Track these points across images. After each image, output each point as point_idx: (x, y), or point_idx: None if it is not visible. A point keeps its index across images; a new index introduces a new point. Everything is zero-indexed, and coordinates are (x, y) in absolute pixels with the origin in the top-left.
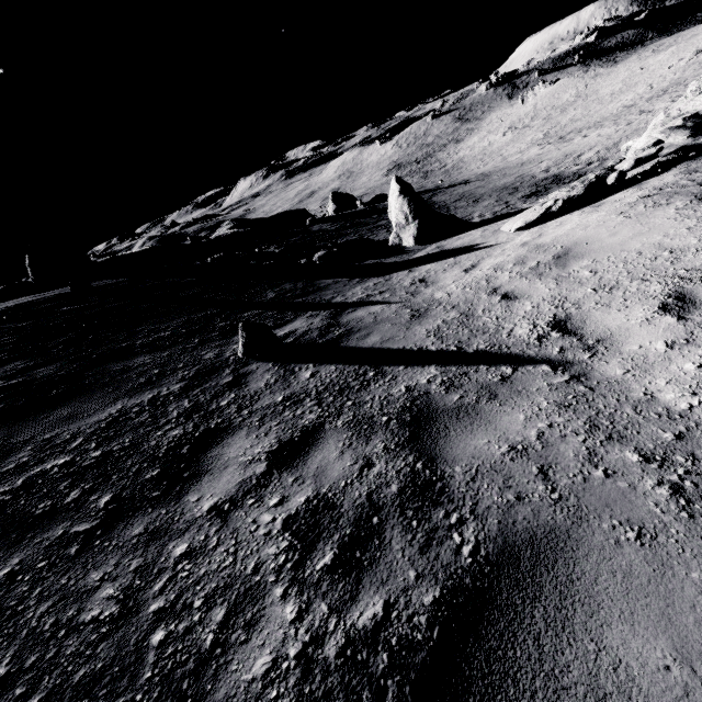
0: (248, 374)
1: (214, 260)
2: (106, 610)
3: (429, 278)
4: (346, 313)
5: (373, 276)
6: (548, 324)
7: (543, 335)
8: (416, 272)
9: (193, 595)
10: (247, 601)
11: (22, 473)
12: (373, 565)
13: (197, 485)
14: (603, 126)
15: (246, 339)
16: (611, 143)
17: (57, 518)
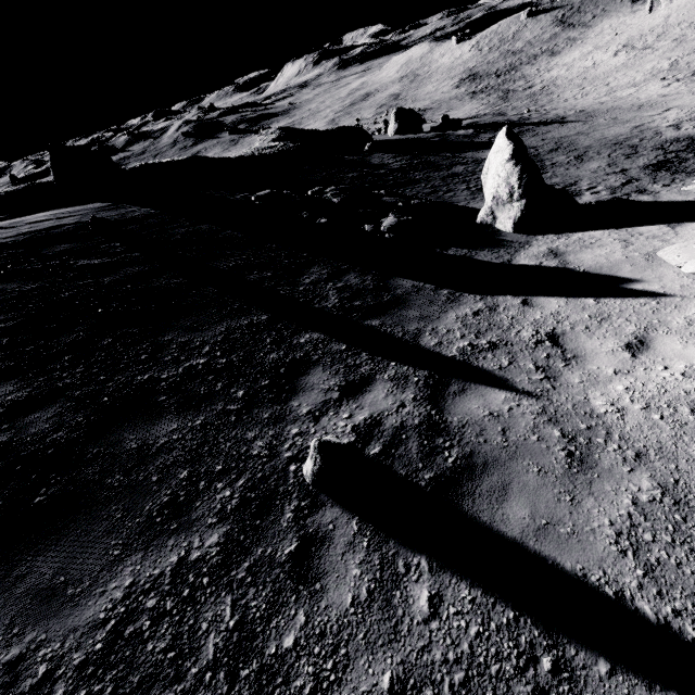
0: (321, 543)
1: (259, 199)
2: None
3: (564, 338)
4: (450, 393)
5: (467, 291)
6: None
7: None
8: (536, 310)
9: None
10: None
11: None
12: None
13: None
14: None
15: (320, 467)
16: None
17: None
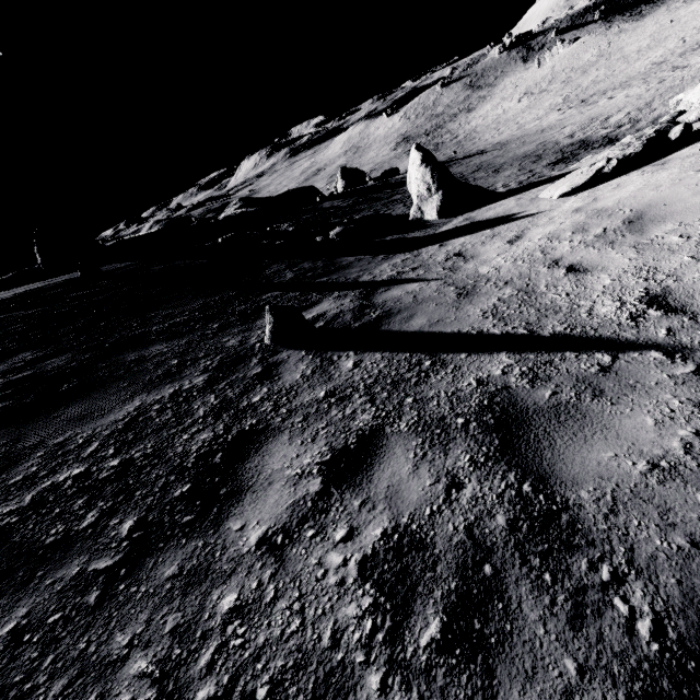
0: (279, 364)
1: (225, 240)
2: (139, 696)
3: (466, 251)
4: (378, 292)
5: (399, 253)
6: (641, 300)
7: (637, 313)
8: (448, 246)
9: (253, 677)
10: (331, 695)
11: (31, 487)
12: (505, 645)
13: (238, 507)
14: (631, 86)
15: (274, 324)
16: (643, 103)
17: (72, 549)
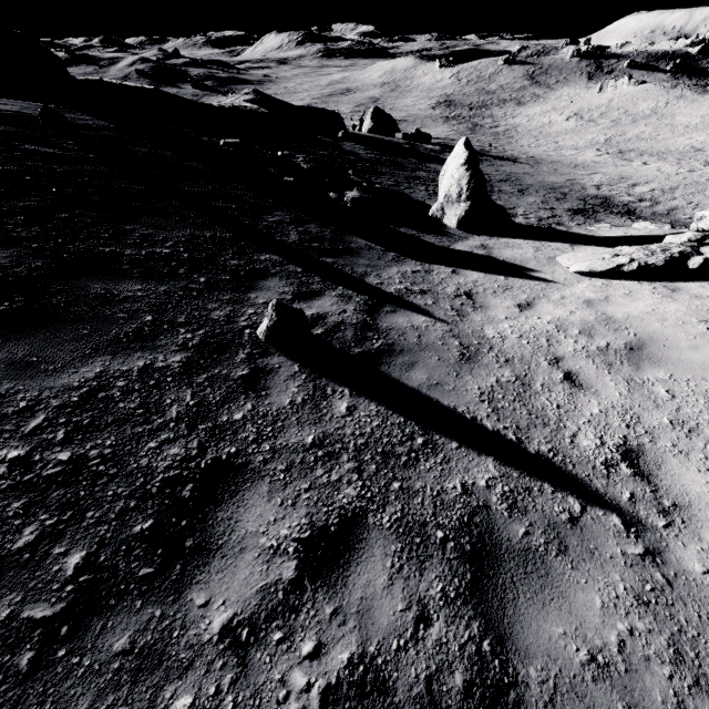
0: (268, 373)
1: (227, 145)
2: None
3: (477, 295)
4: (384, 311)
5: (410, 257)
6: (618, 448)
7: (612, 462)
8: (461, 277)
9: None
10: None
11: None
12: None
13: (205, 572)
14: (666, 161)
15: (274, 322)
16: (669, 185)
17: (2, 578)
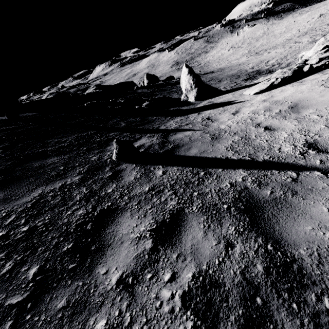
0: (121, 171)
1: (88, 105)
2: None
3: (212, 117)
4: (170, 135)
5: (178, 116)
6: (304, 145)
7: (303, 151)
8: (202, 114)
9: None
10: None
11: None
12: None
13: (103, 258)
14: (277, 48)
15: (118, 149)
16: (283, 56)
17: None
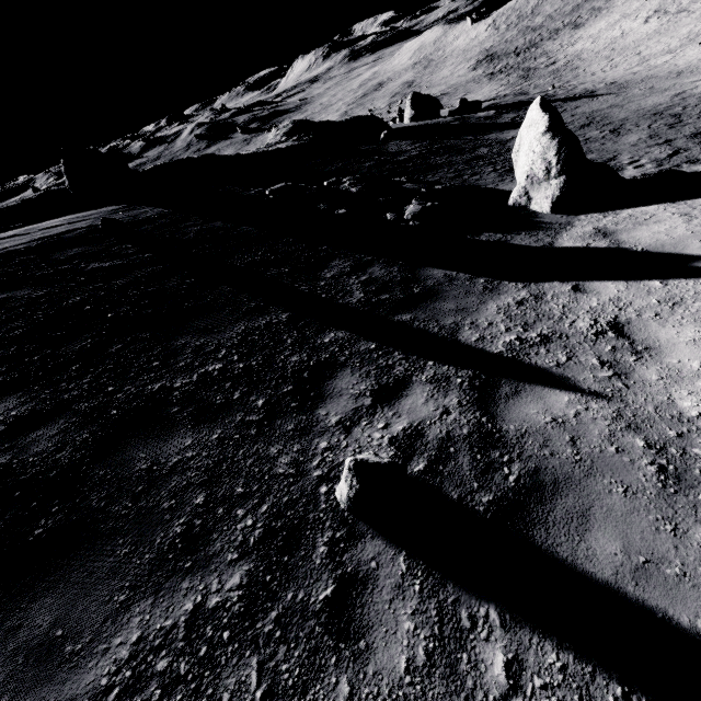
0: (363, 586)
1: (273, 193)
2: None
3: (631, 327)
4: (502, 396)
5: (506, 278)
6: None
7: None
8: (591, 297)
9: None
10: None
11: None
12: None
13: None
14: None
15: (357, 491)
16: None
17: None
